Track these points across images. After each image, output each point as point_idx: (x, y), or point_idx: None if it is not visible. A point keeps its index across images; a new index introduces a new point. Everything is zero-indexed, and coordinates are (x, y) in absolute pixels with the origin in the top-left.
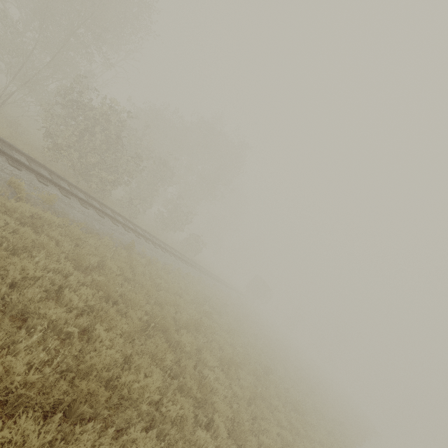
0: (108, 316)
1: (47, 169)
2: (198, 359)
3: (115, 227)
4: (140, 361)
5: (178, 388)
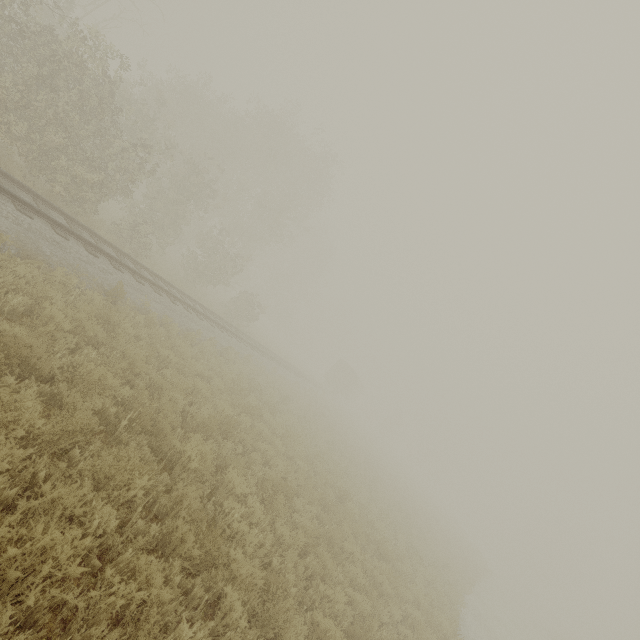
0: None
1: None
2: (218, 482)
3: (90, 258)
4: (56, 494)
5: (160, 538)
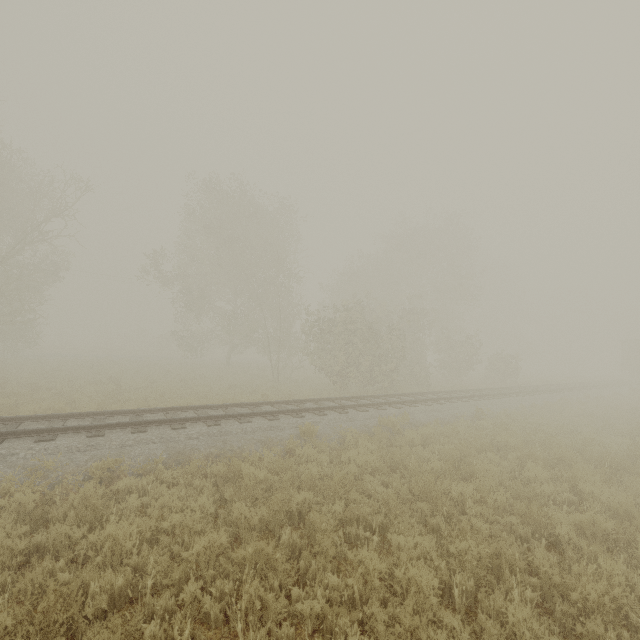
0: (574, 475)
1: (363, 397)
2: None
3: (445, 406)
4: None
5: None
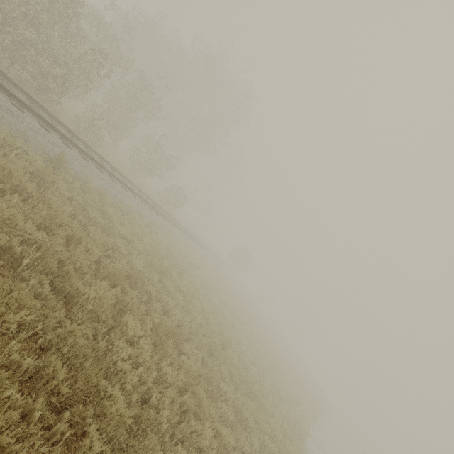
0: None
1: None
2: (115, 323)
3: (41, 130)
4: None
5: (34, 371)
